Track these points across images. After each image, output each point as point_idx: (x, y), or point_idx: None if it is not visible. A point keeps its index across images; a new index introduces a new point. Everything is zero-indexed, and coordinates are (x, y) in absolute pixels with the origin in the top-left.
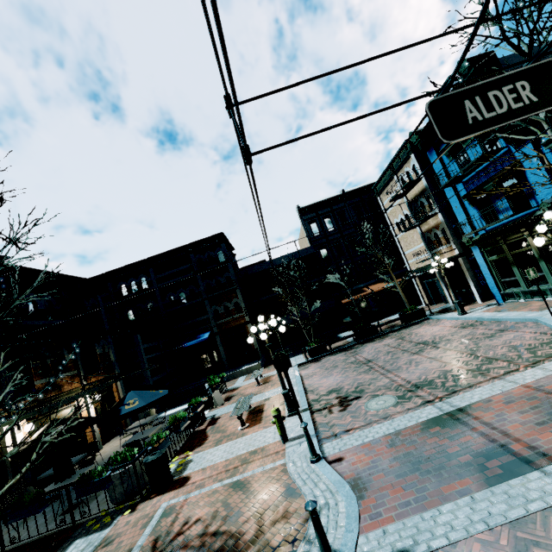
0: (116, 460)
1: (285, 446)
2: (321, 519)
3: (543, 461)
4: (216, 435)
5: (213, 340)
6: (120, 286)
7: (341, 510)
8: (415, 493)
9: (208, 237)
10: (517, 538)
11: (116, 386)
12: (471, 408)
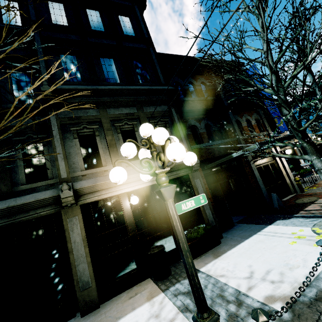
0: None
1: None
2: None
3: None
4: None
5: None
6: None
7: None
8: None
9: None
10: None
11: None
12: None
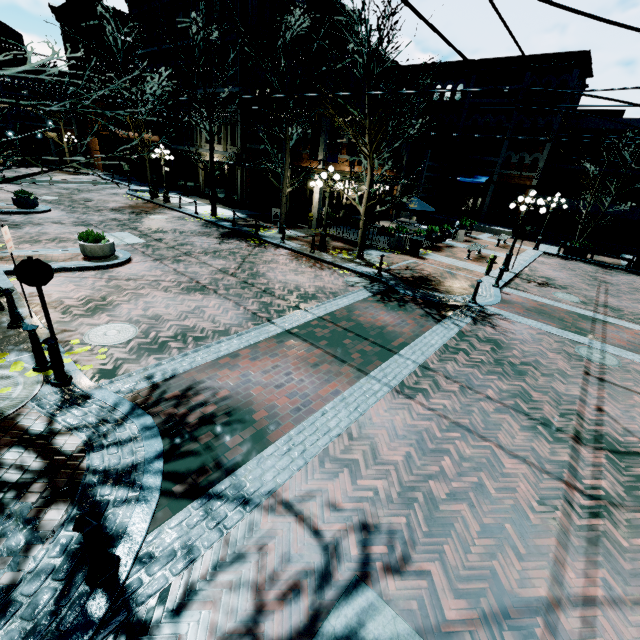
0: (398, 229)
1: (484, 276)
2: (478, 297)
3: (598, 340)
4: (448, 253)
5: (486, 187)
6: (435, 86)
7: (489, 300)
8: (526, 314)
9: (564, 53)
10: (544, 333)
11: (397, 186)
12: (612, 324)
